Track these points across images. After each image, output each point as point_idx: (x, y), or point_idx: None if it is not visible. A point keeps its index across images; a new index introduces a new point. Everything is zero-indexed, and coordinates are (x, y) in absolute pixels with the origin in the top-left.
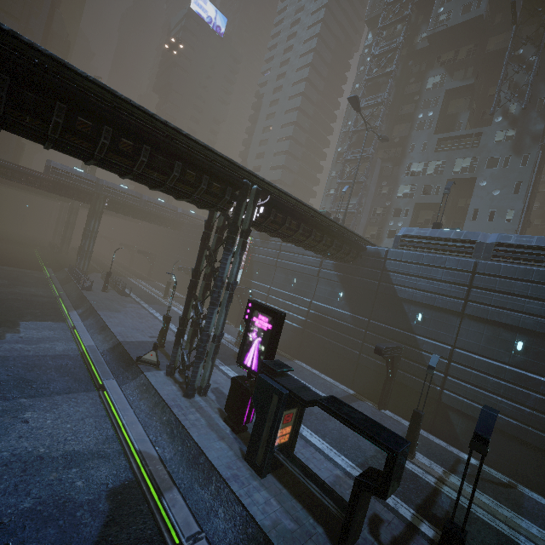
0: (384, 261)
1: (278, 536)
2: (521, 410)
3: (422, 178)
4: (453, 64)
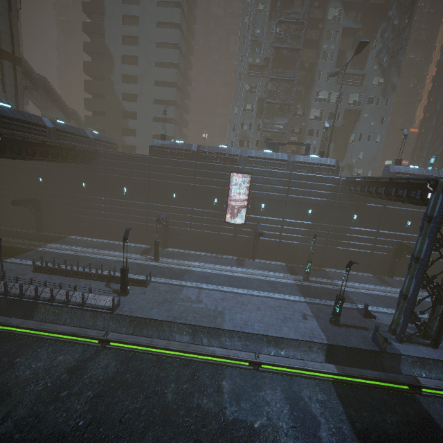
0: None
1: None
2: None
3: (328, 105)
4: (348, 2)
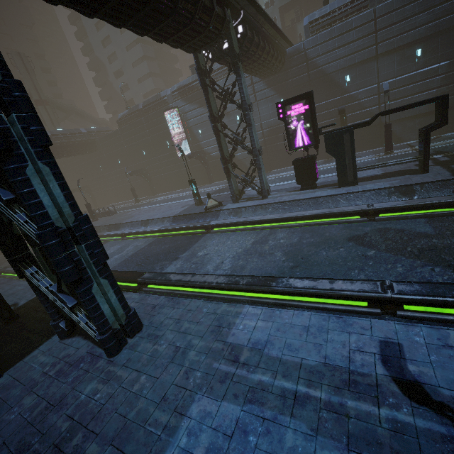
0: (304, 53)
1: (399, 184)
2: (431, 93)
3: None
4: None
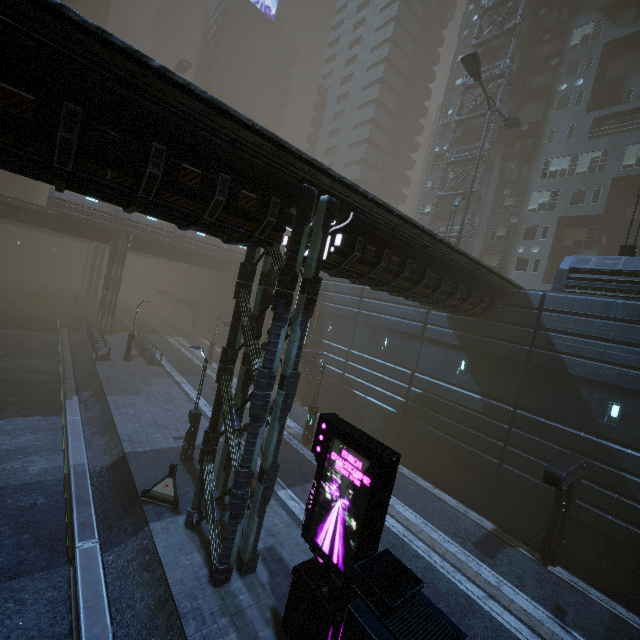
0: (538, 312)
1: None
2: None
3: (569, 179)
4: (615, 2)
